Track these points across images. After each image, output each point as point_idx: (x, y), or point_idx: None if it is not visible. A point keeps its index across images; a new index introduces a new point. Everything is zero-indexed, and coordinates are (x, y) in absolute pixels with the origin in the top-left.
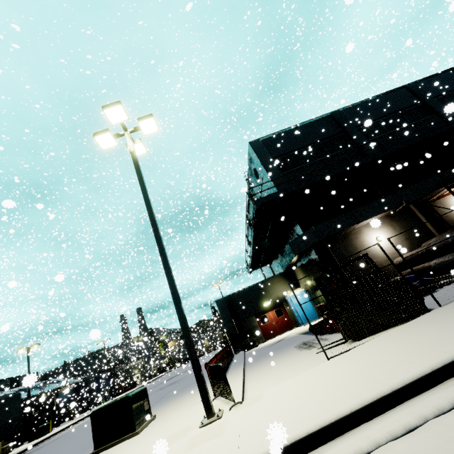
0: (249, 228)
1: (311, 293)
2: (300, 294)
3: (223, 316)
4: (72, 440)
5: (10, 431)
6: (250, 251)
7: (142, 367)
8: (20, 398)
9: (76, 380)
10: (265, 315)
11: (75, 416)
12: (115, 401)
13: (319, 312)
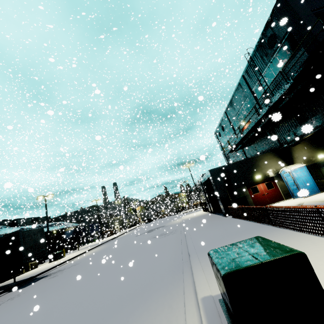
0: (224, 118)
1: (311, 169)
2: (300, 169)
3: (217, 184)
4: (94, 271)
5: (38, 256)
6: (248, 126)
7: (121, 221)
8: (43, 231)
9: (76, 224)
10: (256, 186)
11: (77, 247)
12: (274, 258)
13: (319, 187)
